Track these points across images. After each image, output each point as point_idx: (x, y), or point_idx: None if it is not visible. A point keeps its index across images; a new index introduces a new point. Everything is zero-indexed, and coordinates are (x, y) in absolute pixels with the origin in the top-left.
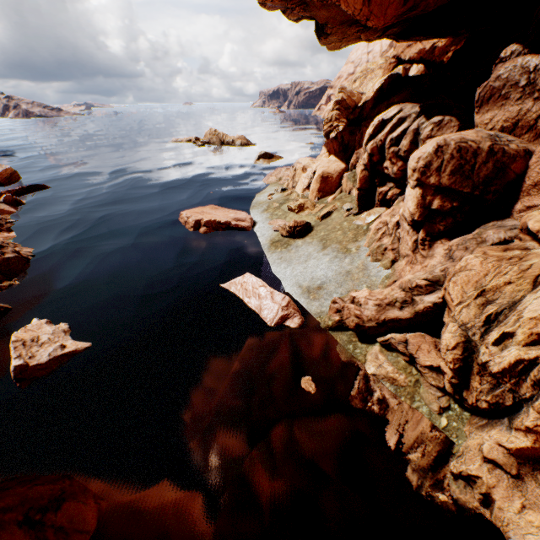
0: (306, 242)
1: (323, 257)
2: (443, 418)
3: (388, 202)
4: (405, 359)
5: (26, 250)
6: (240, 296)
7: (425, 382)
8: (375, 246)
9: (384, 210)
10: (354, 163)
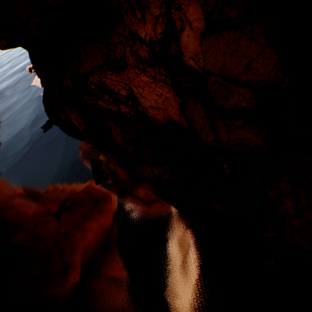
0: None
1: None
2: None
3: None
4: None
5: None
6: (36, 85)
7: None
8: None
9: None
10: None
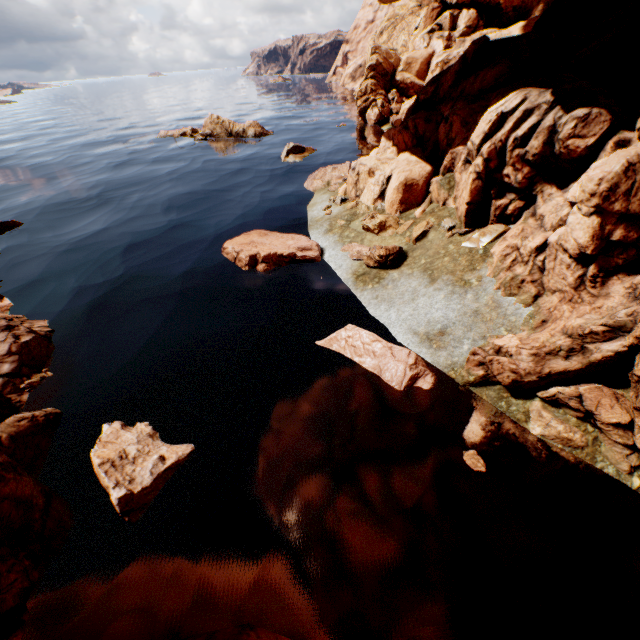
0: (404, 274)
1: (436, 294)
2: (635, 478)
3: (507, 218)
4: (577, 415)
5: (38, 324)
6: (347, 355)
7: (607, 440)
8: (508, 278)
9: (503, 228)
10: (448, 165)
